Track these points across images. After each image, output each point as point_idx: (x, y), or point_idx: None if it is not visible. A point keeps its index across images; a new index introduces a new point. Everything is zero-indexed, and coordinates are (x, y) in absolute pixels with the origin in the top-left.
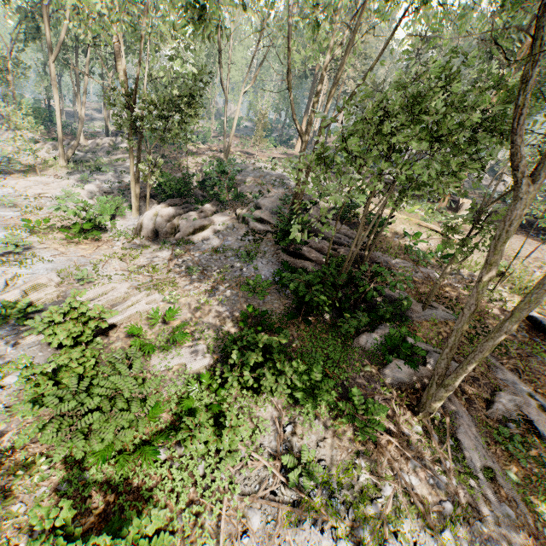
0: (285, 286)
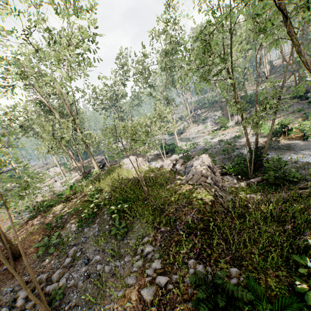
0: (309, 107)
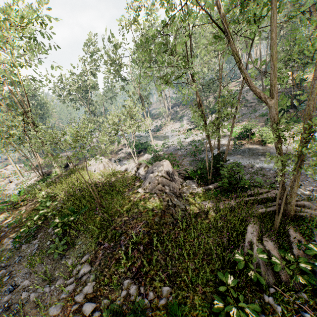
0: None
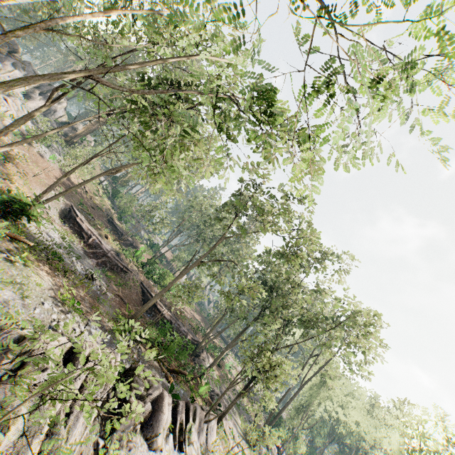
0: None
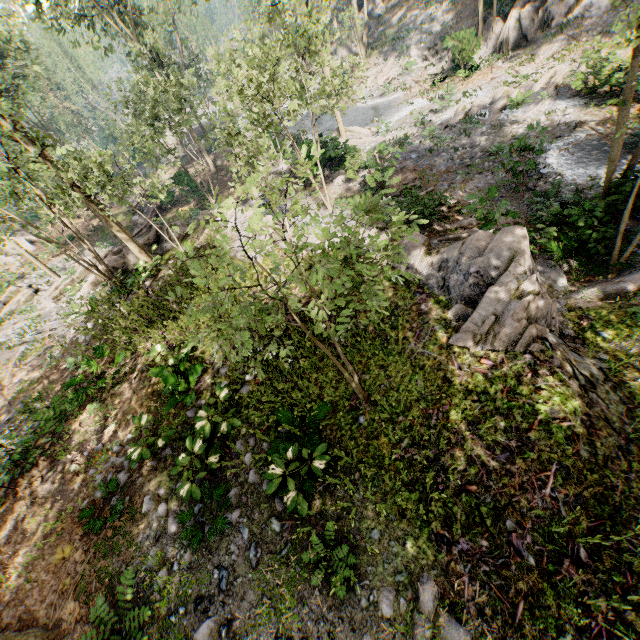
0: None
